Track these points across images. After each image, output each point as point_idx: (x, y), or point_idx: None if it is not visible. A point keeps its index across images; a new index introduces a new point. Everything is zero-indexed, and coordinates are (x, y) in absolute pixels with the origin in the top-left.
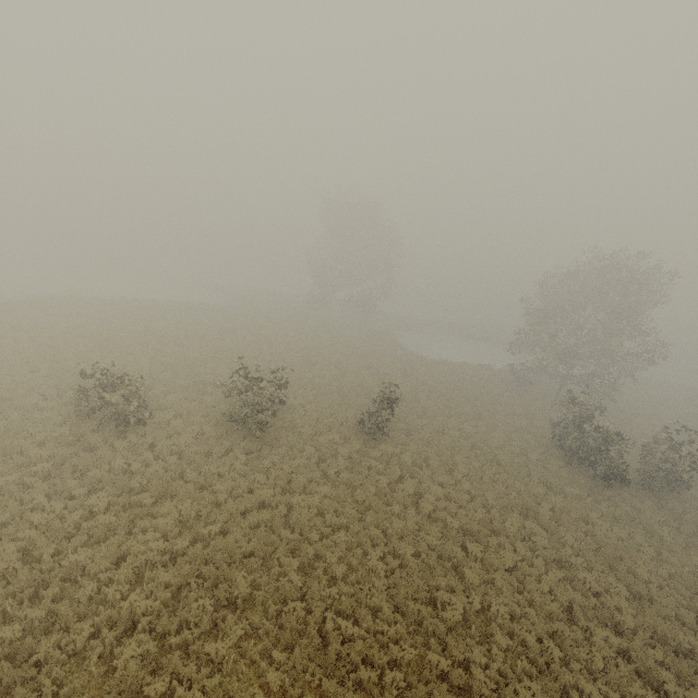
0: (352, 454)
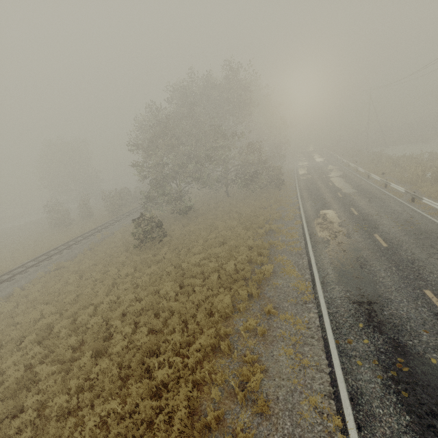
0: None
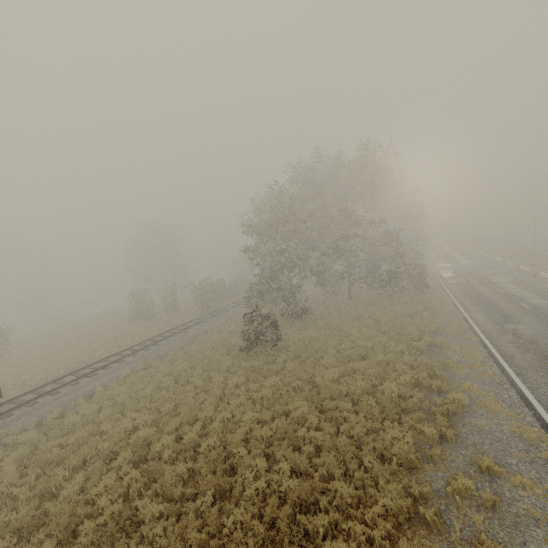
0: None
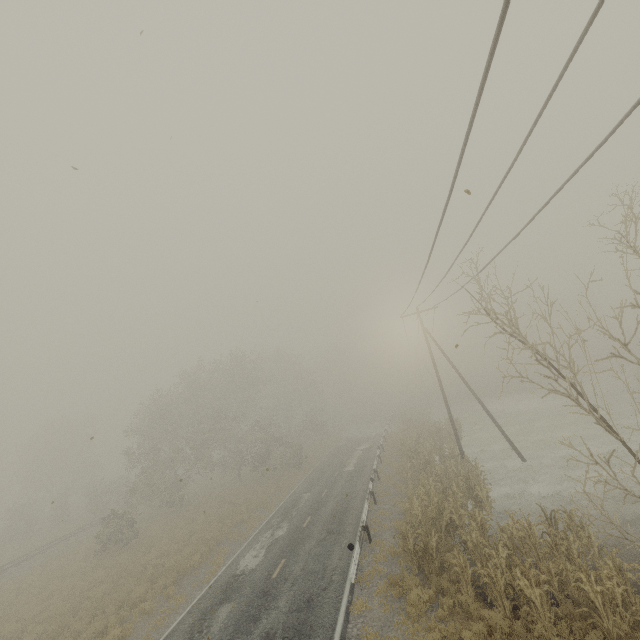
0: None
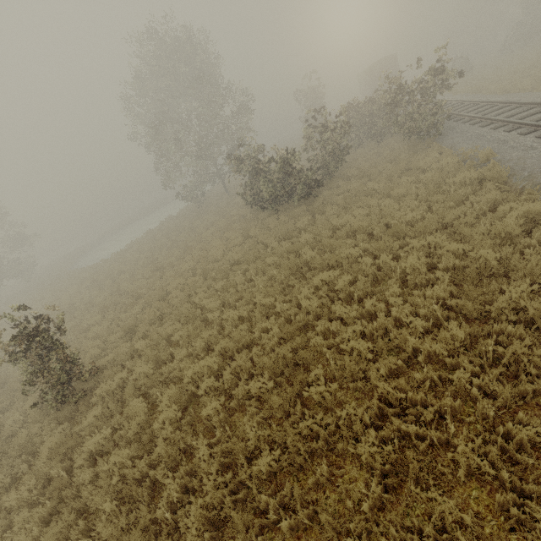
0: (51, 471)
